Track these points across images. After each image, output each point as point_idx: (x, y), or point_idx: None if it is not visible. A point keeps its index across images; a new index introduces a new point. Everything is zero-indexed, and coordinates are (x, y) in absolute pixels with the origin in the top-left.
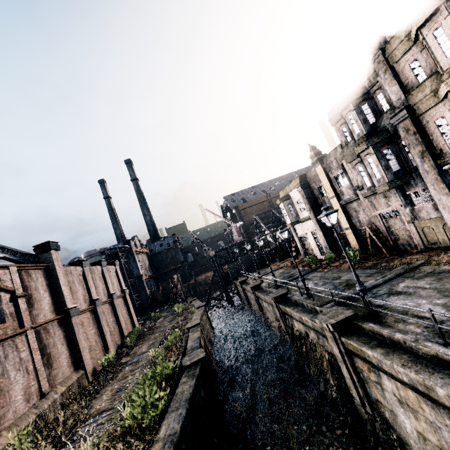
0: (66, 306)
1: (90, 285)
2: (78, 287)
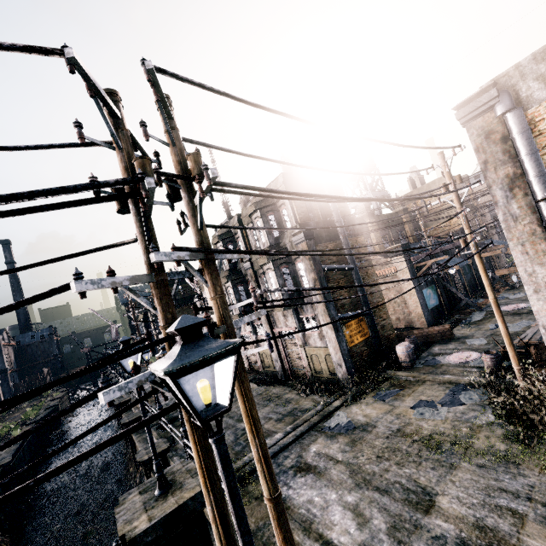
0: None
1: None
2: None
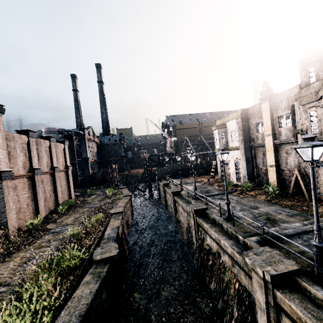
0: None
1: (33, 155)
2: (19, 154)
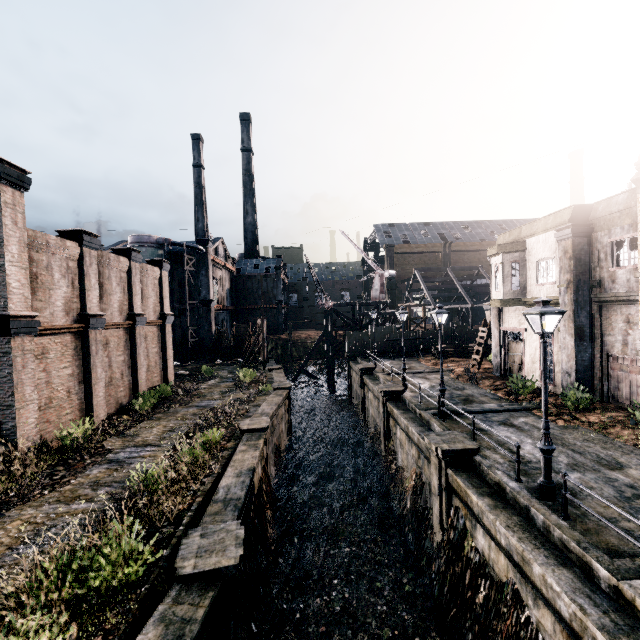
0: (6, 308)
1: (88, 285)
2: (58, 281)
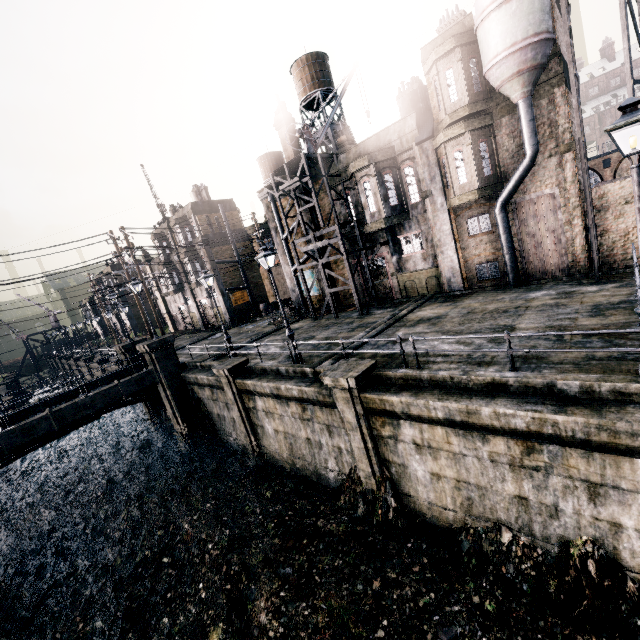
0: None
1: None
2: None
